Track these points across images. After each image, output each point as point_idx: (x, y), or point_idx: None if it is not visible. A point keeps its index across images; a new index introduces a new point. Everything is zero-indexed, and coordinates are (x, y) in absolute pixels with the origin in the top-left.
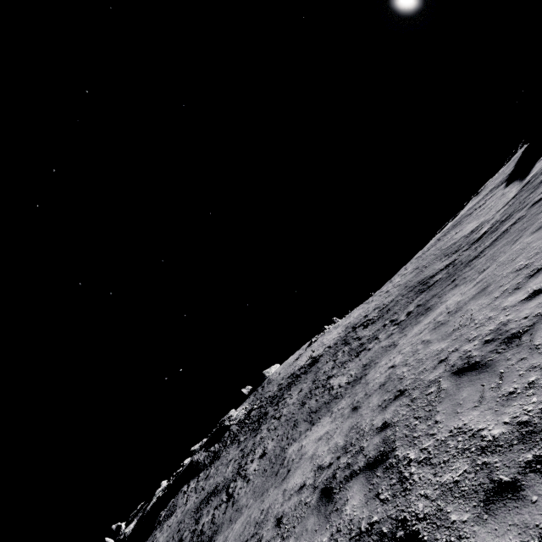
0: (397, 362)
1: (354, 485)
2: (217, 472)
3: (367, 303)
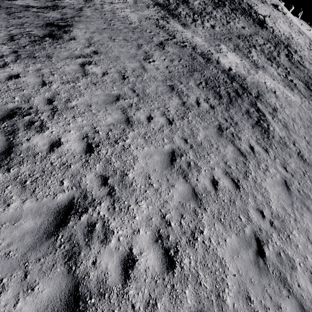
0: (267, 84)
1: (237, 83)
2: None
3: (309, 46)
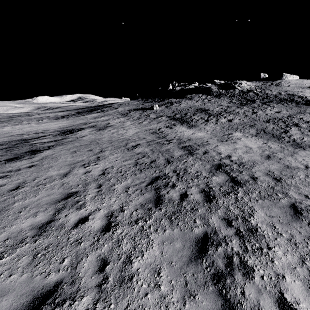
0: None
1: (223, 176)
2: (213, 103)
3: None
